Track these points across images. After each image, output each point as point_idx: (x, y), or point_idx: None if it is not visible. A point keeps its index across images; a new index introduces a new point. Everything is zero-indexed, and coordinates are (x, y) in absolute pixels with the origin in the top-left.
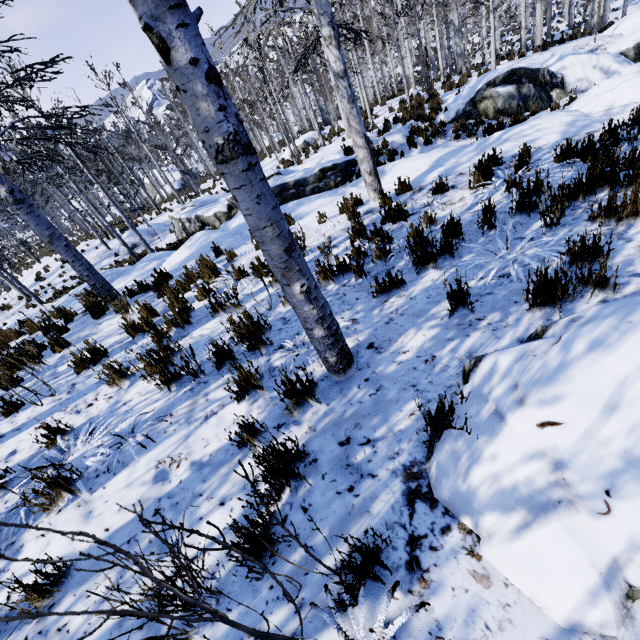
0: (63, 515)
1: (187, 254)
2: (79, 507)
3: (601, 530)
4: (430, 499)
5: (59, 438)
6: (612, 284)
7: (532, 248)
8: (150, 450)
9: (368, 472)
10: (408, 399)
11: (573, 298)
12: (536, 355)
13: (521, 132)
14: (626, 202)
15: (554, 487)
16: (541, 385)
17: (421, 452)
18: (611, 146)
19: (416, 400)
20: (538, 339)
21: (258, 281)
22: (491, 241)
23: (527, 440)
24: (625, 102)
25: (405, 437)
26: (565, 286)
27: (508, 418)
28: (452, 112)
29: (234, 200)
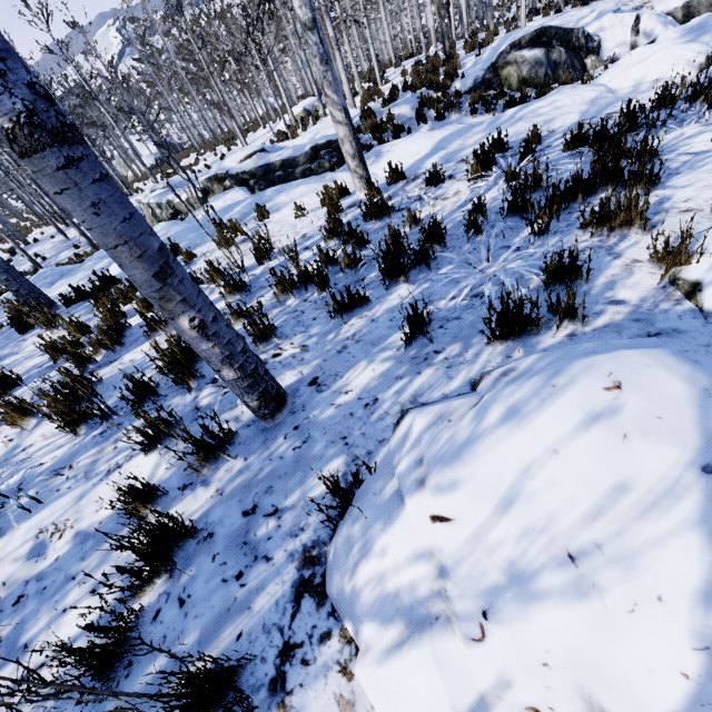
0: None
1: None
2: None
3: (472, 660)
4: (320, 594)
5: None
6: (585, 313)
7: (515, 261)
8: (35, 514)
9: (264, 553)
10: (333, 456)
11: (538, 331)
12: (451, 420)
13: (538, 110)
14: (620, 208)
15: (436, 598)
16: (443, 464)
17: (328, 529)
18: (629, 133)
19: (341, 458)
20: (473, 391)
21: (212, 291)
22: (475, 249)
23: (418, 534)
24: (656, 77)
25: (316, 507)
26: (527, 317)
27: (406, 502)
28: (470, 80)
29: (209, 183)
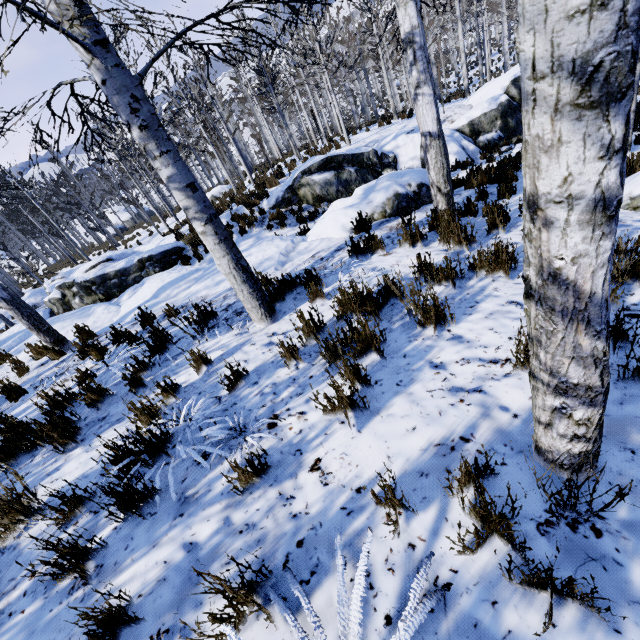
0: None
1: None
2: None
3: None
4: None
5: None
6: None
7: None
8: None
9: None
10: None
11: None
12: None
13: None
14: None
15: None
16: None
17: None
18: (209, 326)
19: None
20: None
21: None
22: None
23: None
24: (326, 235)
25: None
26: None
27: None
28: (273, 199)
29: (61, 289)
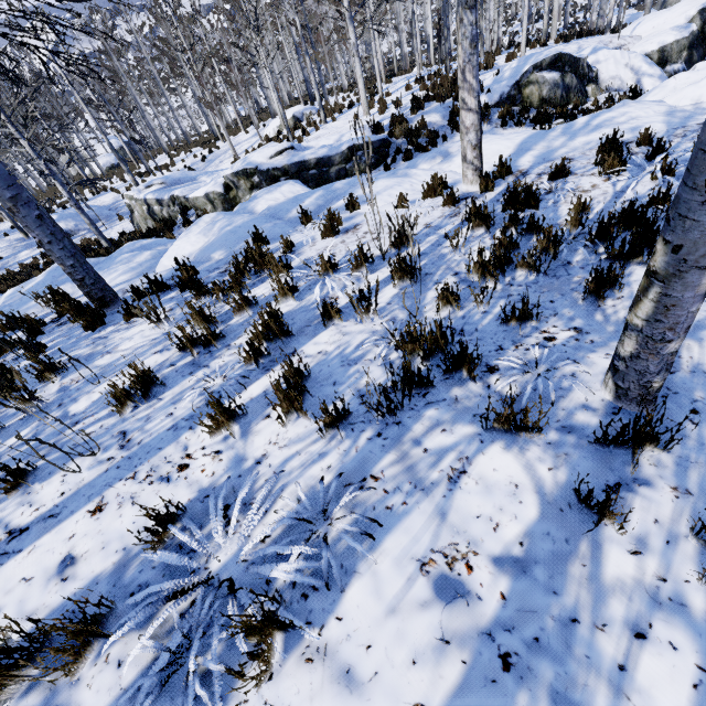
0: (286, 683)
1: (202, 242)
2: (312, 663)
3: None
4: None
5: (177, 531)
6: None
7: None
8: (383, 541)
9: None
10: None
11: None
12: None
13: (613, 119)
14: None
15: None
16: None
17: None
18: None
19: None
20: None
21: (359, 278)
22: None
23: None
24: None
25: None
26: None
27: None
28: (496, 94)
29: (235, 177)
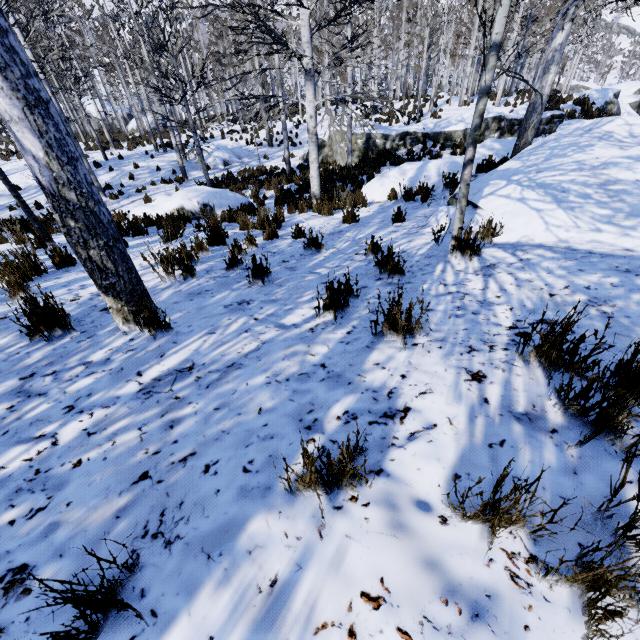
0: None
1: None
2: None
3: None
4: None
5: None
6: None
7: None
8: None
9: None
10: None
11: None
12: None
13: None
14: None
15: None
16: None
17: None
18: None
19: None
20: None
21: None
22: None
23: None
24: None
25: None
26: None
27: None
28: (597, 105)
29: (492, 120)
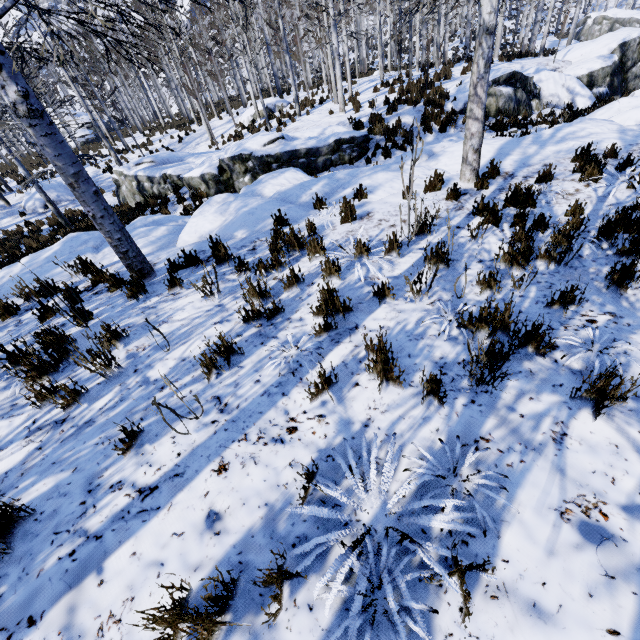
0: (482, 618)
1: (220, 221)
2: (498, 599)
3: None
4: None
5: (325, 488)
6: None
7: None
8: (517, 494)
9: None
10: None
11: None
12: None
13: (575, 133)
14: None
15: None
16: None
17: None
18: None
19: None
20: None
21: (391, 261)
22: None
23: None
24: None
25: None
26: None
27: None
28: (460, 103)
29: (231, 161)
